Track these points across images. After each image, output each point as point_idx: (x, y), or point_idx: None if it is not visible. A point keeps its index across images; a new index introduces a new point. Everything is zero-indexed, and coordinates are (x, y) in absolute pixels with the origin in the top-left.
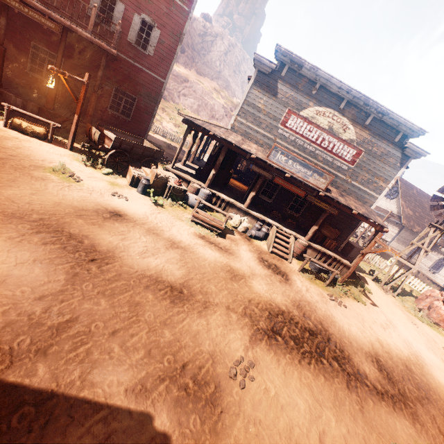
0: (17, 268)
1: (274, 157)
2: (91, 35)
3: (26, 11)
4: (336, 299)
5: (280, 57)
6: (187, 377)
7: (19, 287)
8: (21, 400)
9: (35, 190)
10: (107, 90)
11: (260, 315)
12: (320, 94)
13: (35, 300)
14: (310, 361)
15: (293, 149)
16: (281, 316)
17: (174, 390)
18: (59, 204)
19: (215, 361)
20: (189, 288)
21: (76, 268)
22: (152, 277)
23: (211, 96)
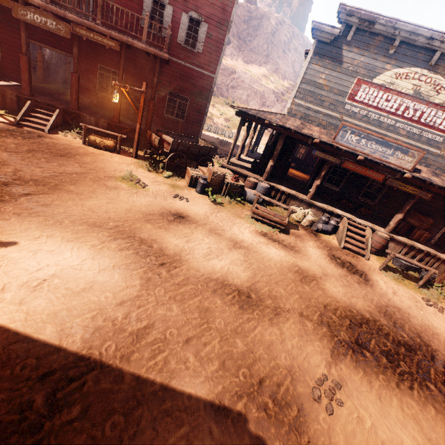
0: (100, 274)
1: (342, 139)
2: (145, 44)
3: (92, 36)
4: (435, 304)
5: (345, 19)
6: (265, 395)
7: (103, 293)
8: (111, 407)
9: (109, 199)
10: (162, 96)
11: (339, 323)
12: (400, 52)
13: (116, 306)
14: (411, 384)
15: (365, 126)
16: (365, 326)
17: (253, 409)
18: (130, 210)
19: (294, 378)
20: (257, 292)
21: (148, 273)
22: (218, 281)
23: (260, 82)
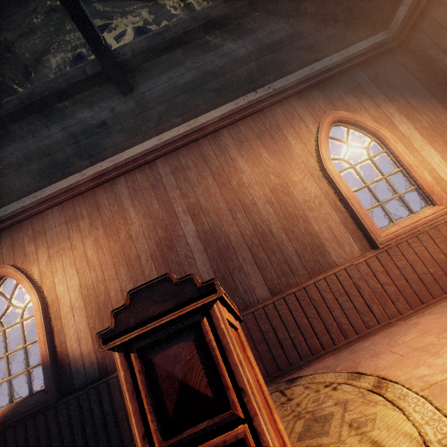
0: None
1: None
2: None
3: None
4: None
5: None
6: None
7: None
8: None
9: None
10: None
11: None
12: None
13: None
14: None
15: None
16: None
17: None
18: None
19: None
20: None
21: None
22: None
23: None
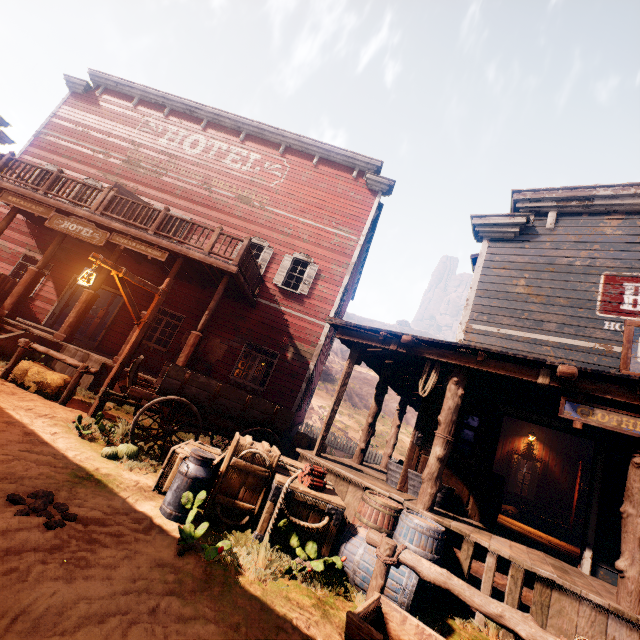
0: None
1: None
2: (205, 254)
3: (134, 245)
4: None
5: (529, 206)
6: None
7: None
8: None
9: None
10: (235, 348)
11: None
12: None
13: None
14: None
15: None
16: None
17: None
18: None
19: None
20: None
21: None
22: None
23: None
